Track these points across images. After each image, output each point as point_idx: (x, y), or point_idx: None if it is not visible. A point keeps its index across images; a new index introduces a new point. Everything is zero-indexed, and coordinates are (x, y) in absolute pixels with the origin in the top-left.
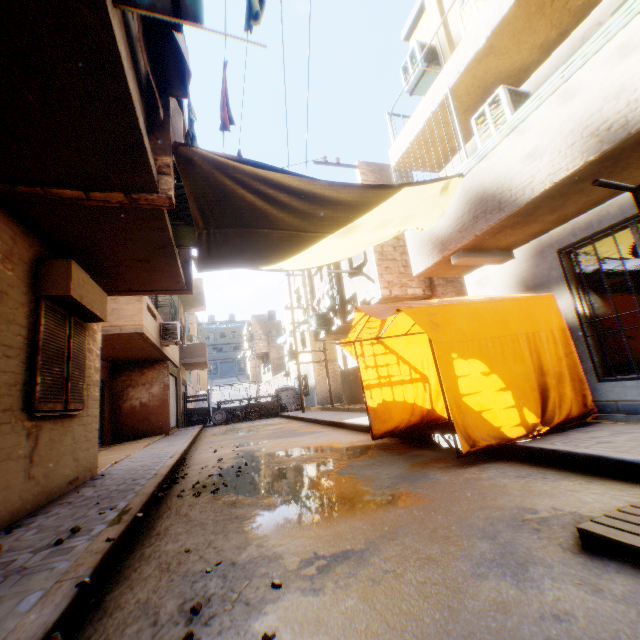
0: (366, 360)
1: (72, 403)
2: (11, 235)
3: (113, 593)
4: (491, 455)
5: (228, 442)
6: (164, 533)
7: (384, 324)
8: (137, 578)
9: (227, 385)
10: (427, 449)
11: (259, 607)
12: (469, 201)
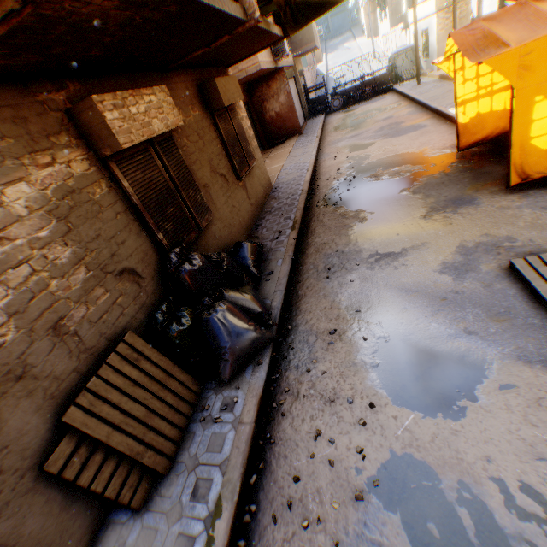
0: (465, 74)
1: (250, 163)
2: (184, 88)
3: (302, 259)
4: None
5: (344, 144)
6: (314, 232)
7: None
8: (308, 254)
9: (341, 49)
10: (501, 164)
11: (350, 272)
12: None
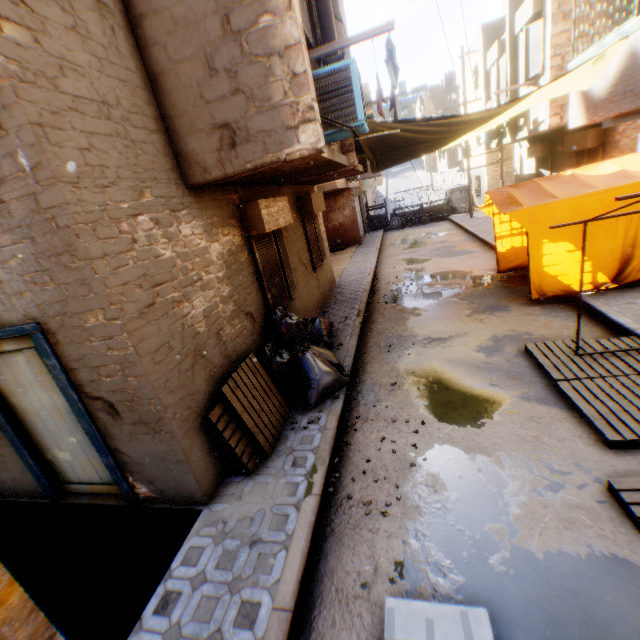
0: (501, 217)
1: (323, 259)
2: (289, 197)
3: (366, 339)
4: (563, 298)
5: (402, 257)
6: (376, 321)
7: None
8: (371, 336)
9: (401, 176)
10: None
11: (407, 348)
12: (623, 72)
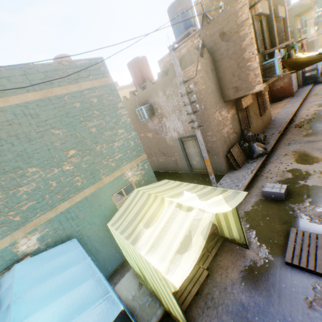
0: None
1: (265, 111)
2: None
3: (279, 141)
4: None
5: (316, 103)
6: (286, 135)
7: None
8: (282, 140)
9: None
10: None
11: (296, 144)
12: None
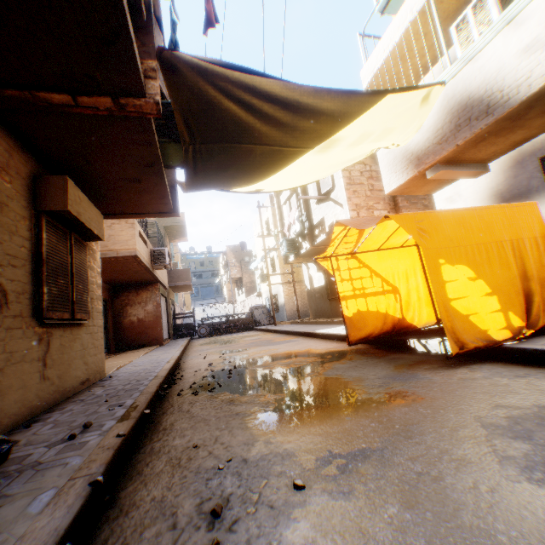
0: (342, 274)
1: (78, 313)
2: (5, 147)
3: (127, 489)
4: (473, 357)
5: (214, 350)
6: (170, 429)
7: (360, 239)
8: (149, 474)
9: (207, 305)
10: (404, 353)
11: (286, 512)
12: (450, 110)
